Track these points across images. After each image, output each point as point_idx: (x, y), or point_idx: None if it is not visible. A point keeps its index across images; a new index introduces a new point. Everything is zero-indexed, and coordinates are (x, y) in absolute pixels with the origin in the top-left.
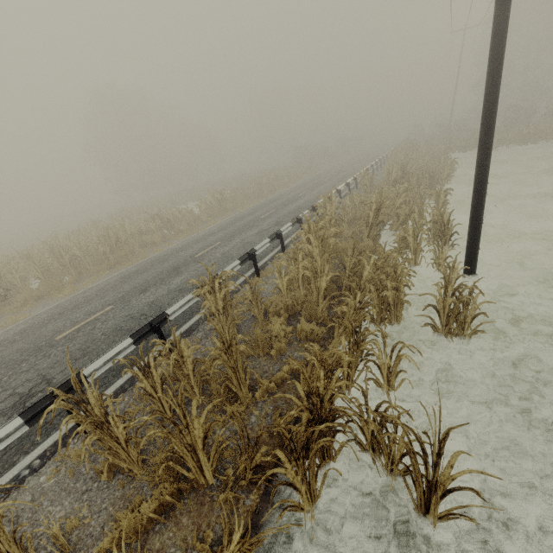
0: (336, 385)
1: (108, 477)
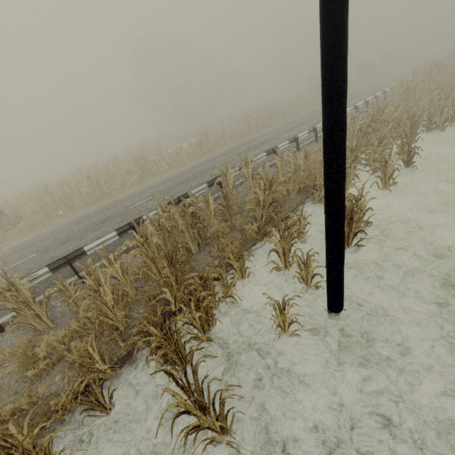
0: None
1: None
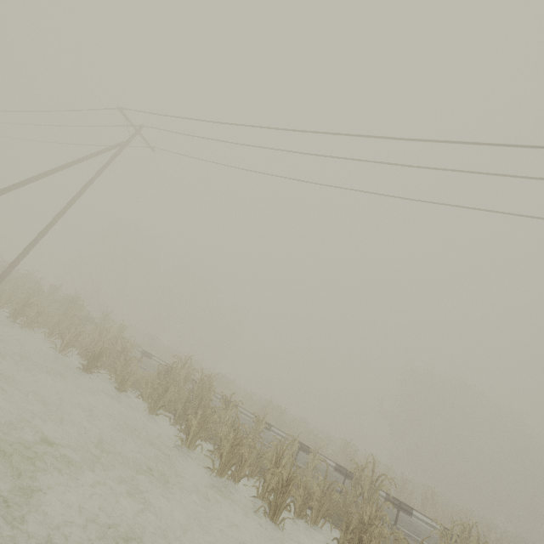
0: None
1: None
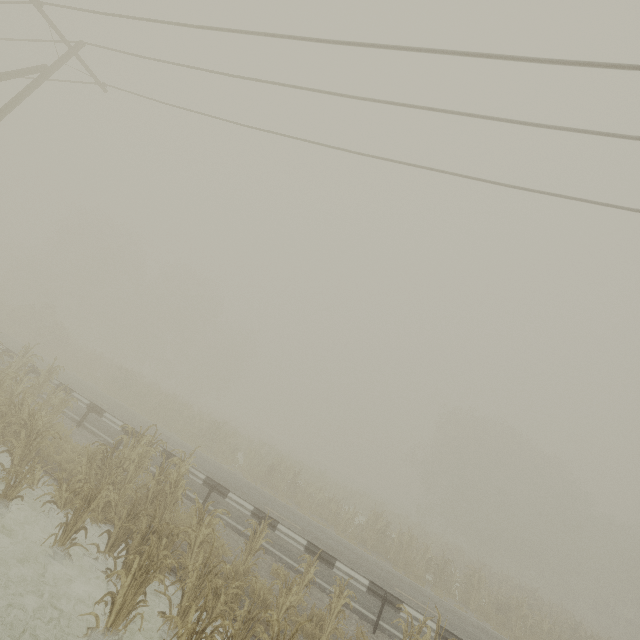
0: None
1: None
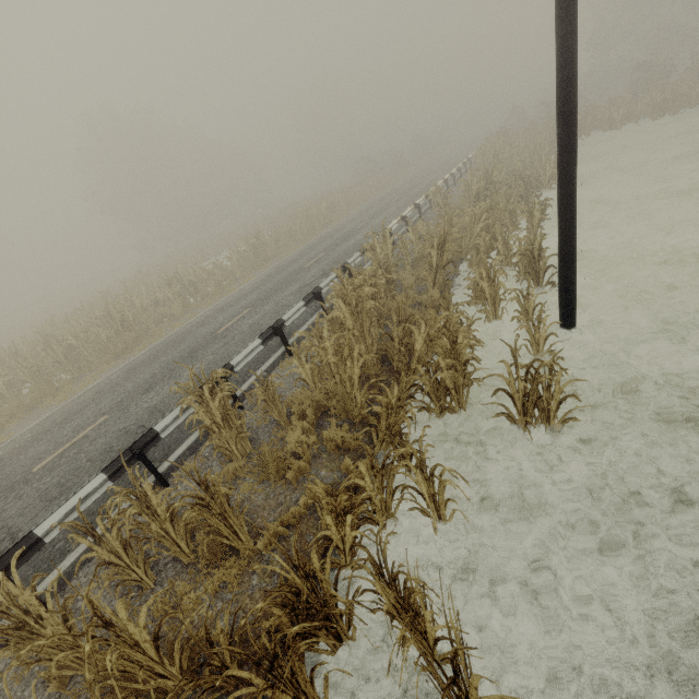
0: (351, 535)
1: (60, 683)
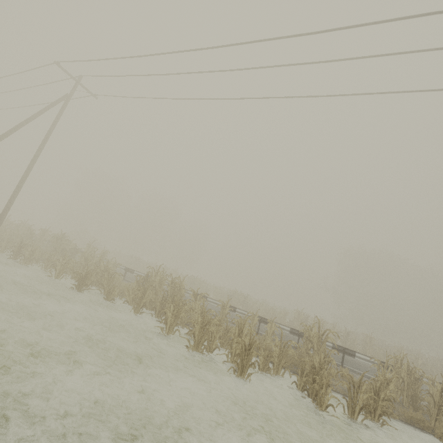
0: None
1: None
